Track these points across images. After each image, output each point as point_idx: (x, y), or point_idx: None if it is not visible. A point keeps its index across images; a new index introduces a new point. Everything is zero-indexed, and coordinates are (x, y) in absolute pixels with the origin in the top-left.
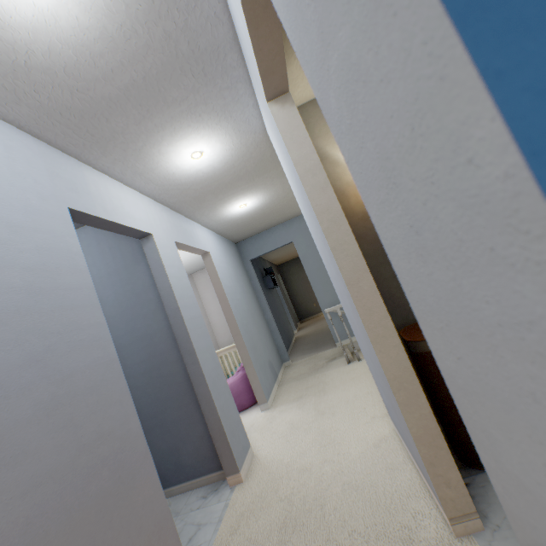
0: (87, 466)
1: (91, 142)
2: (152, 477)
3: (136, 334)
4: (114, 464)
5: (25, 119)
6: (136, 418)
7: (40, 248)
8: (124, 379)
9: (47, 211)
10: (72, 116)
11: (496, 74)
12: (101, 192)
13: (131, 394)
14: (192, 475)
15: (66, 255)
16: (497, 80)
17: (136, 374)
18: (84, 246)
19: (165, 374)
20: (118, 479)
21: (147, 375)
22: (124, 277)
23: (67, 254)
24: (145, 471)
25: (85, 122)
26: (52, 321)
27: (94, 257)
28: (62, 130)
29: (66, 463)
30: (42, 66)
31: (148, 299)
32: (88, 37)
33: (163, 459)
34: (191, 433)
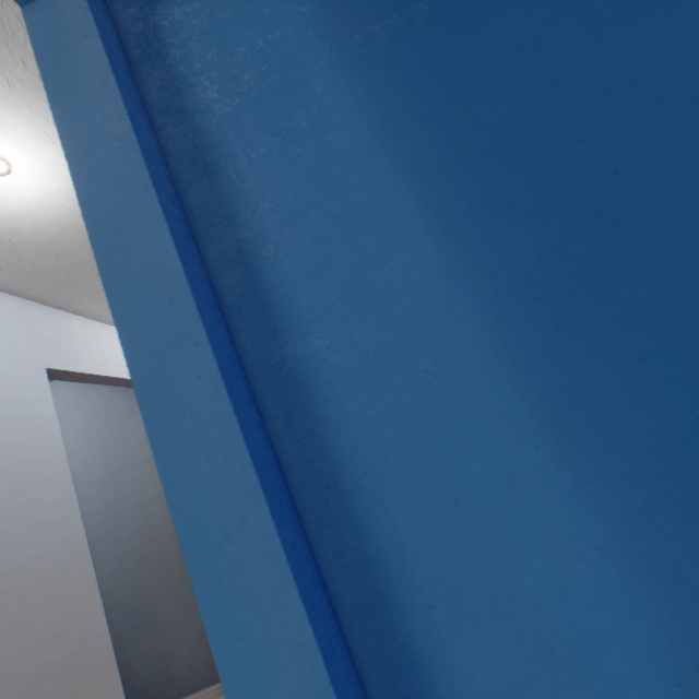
0: (30, 676)
1: (80, 294)
2: (114, 689)
3: (127, 502)
4: (65, 673)
5: (7, 283)
6: (101, 614)
7: (6, 420)
8: (91, 565)
9: (20, 376)
10: (59, 275)
11: (158, 447)
12: (89, 343)
13: (115, 581)
14: (186, 690)
15: (37, 424)
16: (158, 450)
17: (122, 553)
18: (71, 395)
19: (158, 553)
20: (67, 691)
21: (136, 555)
22: (117, 432)
23: (38, 422)
24: (105, 681)
25: (73, 279)
26: (9, 503)
27: (82, 408)
28: (48, 288)
29: (5, 673)
30: (27, 241)
31: (144, 458)
32: (74, 216)
33: (150, 669)
34: (187, 631)
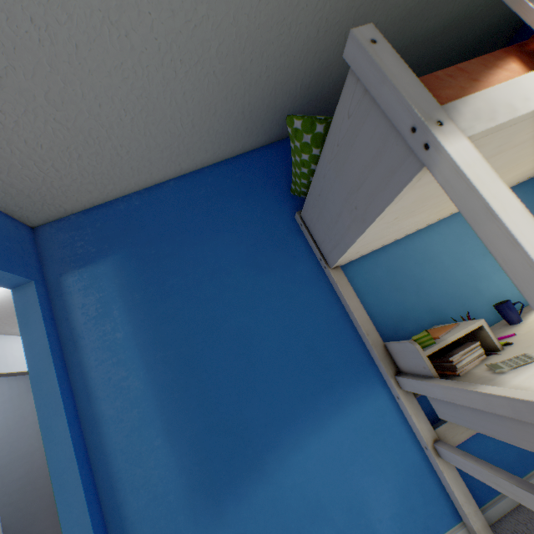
0: None
1: (5, 325)
2: None
3: (19, 453)
4: None
5: None
6: None
7: None
8: None
9: None
10: None
11: (47, 447)
12: (6, 351)
13: (4, 511)
14: None
15: None
16: (47, 448)
17: (12, 490)
18: None
19: (39, 487)
20: None
21: (22, 490)
22: (17, 403)
23: None
24: None
25: (2, 320)
26: None
27: None
28: None
29: None
30: None
31: (35, 421)
32: (10, 297)
33: None
34: None
